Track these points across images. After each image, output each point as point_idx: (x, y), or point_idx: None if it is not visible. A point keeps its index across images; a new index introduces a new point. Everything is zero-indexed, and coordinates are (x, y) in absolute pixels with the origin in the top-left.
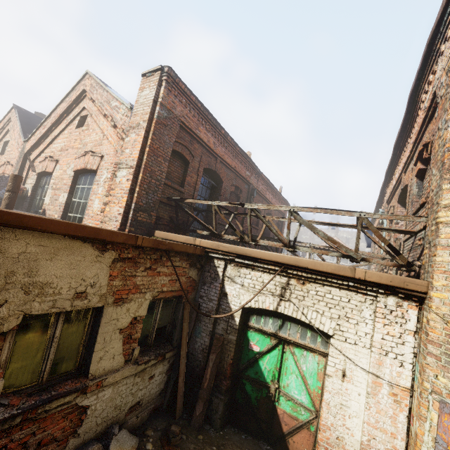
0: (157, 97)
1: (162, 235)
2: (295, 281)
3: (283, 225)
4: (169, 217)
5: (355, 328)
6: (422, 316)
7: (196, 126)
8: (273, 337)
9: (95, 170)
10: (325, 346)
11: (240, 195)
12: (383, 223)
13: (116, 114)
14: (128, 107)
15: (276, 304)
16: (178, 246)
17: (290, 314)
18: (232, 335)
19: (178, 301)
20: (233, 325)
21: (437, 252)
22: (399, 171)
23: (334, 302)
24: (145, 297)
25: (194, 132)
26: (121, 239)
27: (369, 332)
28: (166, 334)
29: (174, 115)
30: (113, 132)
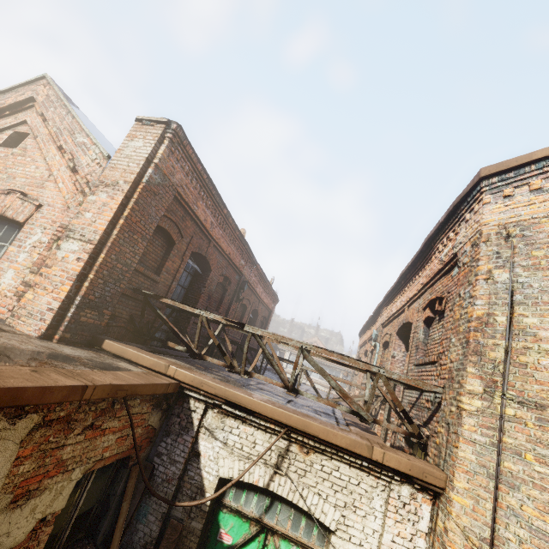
0: (152, 155)
1: (116, 350)
2: (297, 448)
3: (268, 324)
4: (130, 315)
5: (362, 523)
6: (436, 515)
7: (195, 200)
8: (254, 522)
9: (20, 223)
10: (322, 541)
11: (227, 288)
12: (376, 346)
13: (81, 154)
14: (104, 153)
15: (268, 478)
16: (146, 388)
17: (284, 495)
18: (197, 520)
19: (122, 464)
20: (202, 504)
21: (460, 445)
22: (401, 301)
23: (341, 484)
24: (71, 477)
25: (190, 207)
26: (58, 397)
27: (378, 530)
28: (88, 523)
29: (169, 183)
30: (69, 177)
